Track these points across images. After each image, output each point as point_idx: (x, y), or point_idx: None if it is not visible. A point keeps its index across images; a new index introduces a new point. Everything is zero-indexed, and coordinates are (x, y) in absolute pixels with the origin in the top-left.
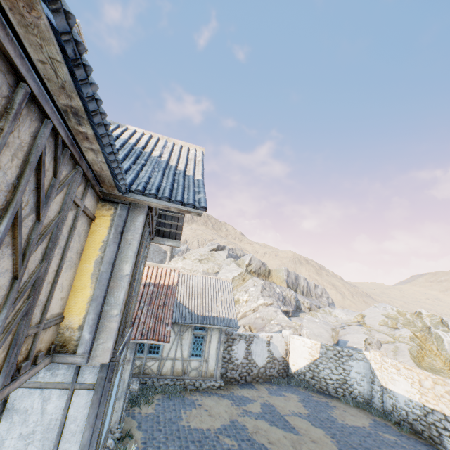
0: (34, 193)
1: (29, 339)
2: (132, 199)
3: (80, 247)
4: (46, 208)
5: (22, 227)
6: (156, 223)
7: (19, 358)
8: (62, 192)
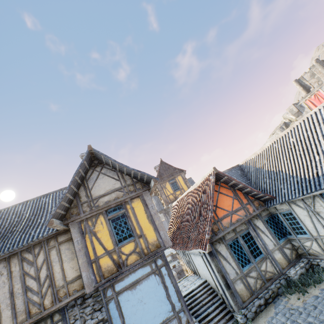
0: (28, 264)
1: (63, 289)
2: (62, 229)
3: (74, 250)
4: (34, 263)
5: (31, 272)
6: (140, 181)
7: (61, 295)
8: (42, 252)
